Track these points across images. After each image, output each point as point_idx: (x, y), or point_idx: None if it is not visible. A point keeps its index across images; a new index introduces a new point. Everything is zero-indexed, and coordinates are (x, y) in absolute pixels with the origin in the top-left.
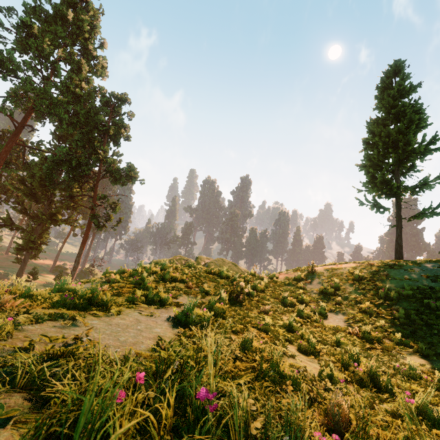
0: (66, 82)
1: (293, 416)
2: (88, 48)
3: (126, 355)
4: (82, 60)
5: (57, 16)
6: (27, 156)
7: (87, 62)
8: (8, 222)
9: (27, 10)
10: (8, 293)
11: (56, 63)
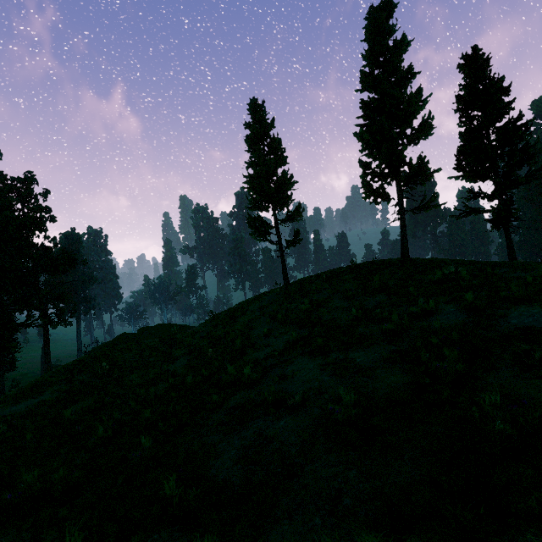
0: None
1: None
2: None
3: None
4: None
5: None
6: None
7: None
8: None
9: None
10: None
11: None
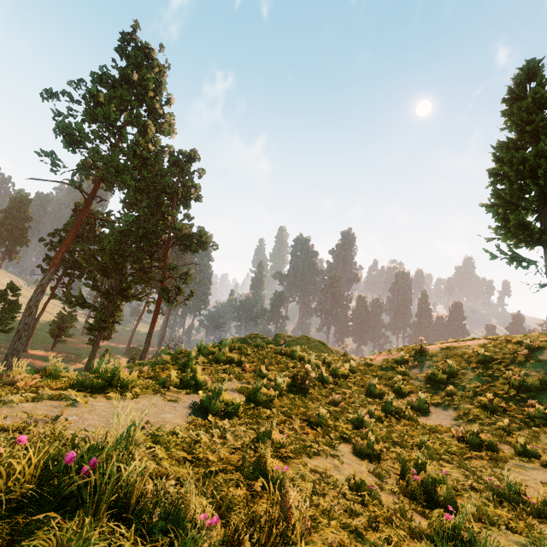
0: (132, 147)
1: (186, 495)
2: (154, 107)
3: (77, 431)
4: (148, 120)
5: (123, 80)
6: (99, 228)
7: (154, 121)
8: (80, 300)
9: (94, 80)
10: (43, 375)
11: (122, 128)
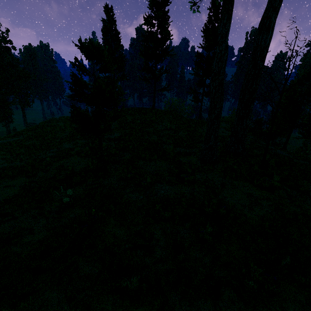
0: None
1: None
2: None
3: None
4: None
5: None
6: None
7: None
8: None
9: None
10: None
11: None
